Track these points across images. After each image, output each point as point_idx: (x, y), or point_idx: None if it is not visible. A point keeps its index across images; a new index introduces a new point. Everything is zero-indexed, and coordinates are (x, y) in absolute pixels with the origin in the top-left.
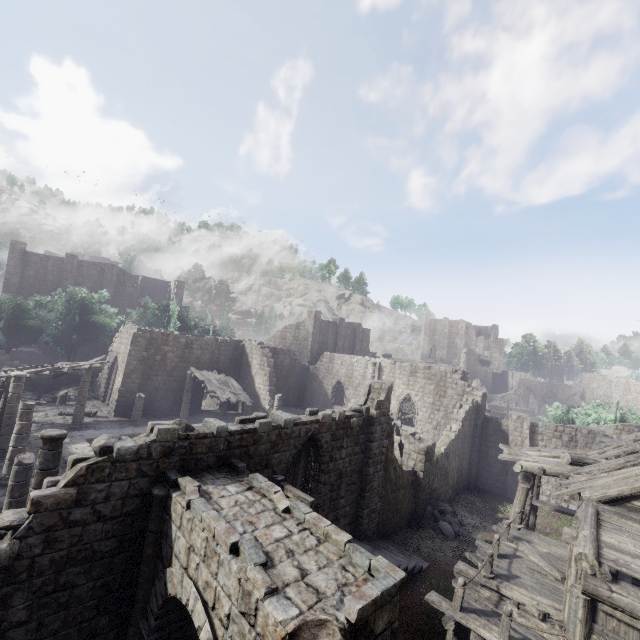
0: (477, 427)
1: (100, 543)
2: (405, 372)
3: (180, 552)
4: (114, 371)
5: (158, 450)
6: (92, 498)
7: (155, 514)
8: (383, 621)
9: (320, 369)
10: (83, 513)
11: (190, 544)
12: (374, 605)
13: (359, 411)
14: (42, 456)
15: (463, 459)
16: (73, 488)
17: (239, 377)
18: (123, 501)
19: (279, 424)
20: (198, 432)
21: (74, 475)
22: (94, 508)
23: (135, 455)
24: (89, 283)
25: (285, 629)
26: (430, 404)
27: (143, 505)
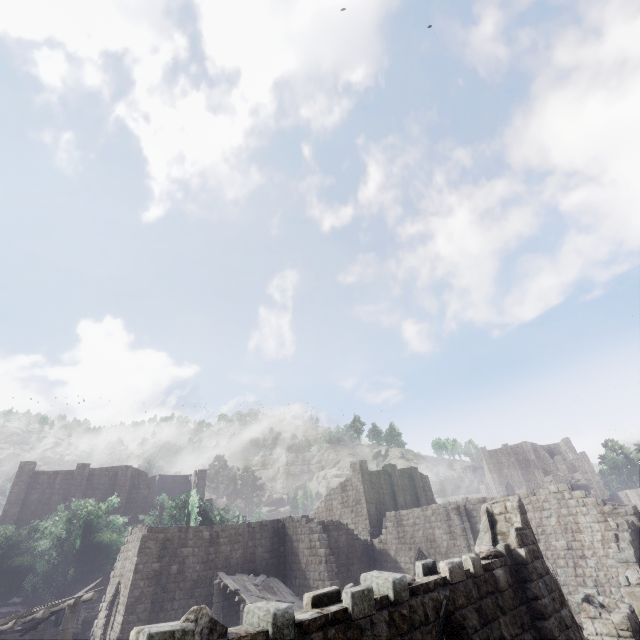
0: None
1: None
2: None
3: None
4: (114, 609)
5: None
6: None
7: None
8: None
9: (388, 540)
10: None
11: None
12: None
13: (496, 555)
14: None
15: None
16: None
17: (285, 578)
18: None
19: (384, 595)
20: (235, 635)
21: None
22: None
23: None
24: (99, 494)
25: None
26: (565, 550)
27: None
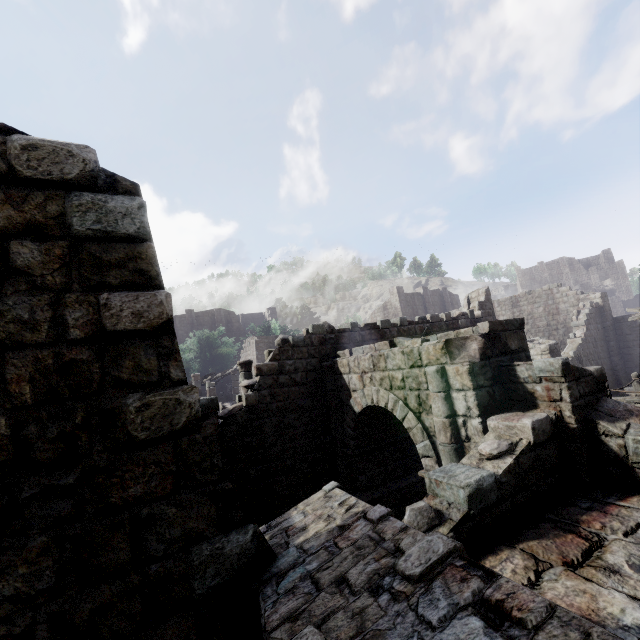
0: (607, 330)
1: (301, 400)
2: (506, 306)
3: (355, 384)
4: None
5: (316, 340)
6: (287, 369)
7: (329, 379)
8: (514, 344)
9: None
10: (285, 379)
11: (361, 372)
12: (501, 326)
13: (463, 314)
14: (243, 376)
15: (602, 364)
16: (275, 362)
17: None
18: (306, 373)
19: (396, 323)
20: (338, 329)
21: (273, 354)
22: (290, 376)
23: (303, 343)
24: (207, 328)
25: (441, 342)
26: (545, 327)
27: (319, 378)
